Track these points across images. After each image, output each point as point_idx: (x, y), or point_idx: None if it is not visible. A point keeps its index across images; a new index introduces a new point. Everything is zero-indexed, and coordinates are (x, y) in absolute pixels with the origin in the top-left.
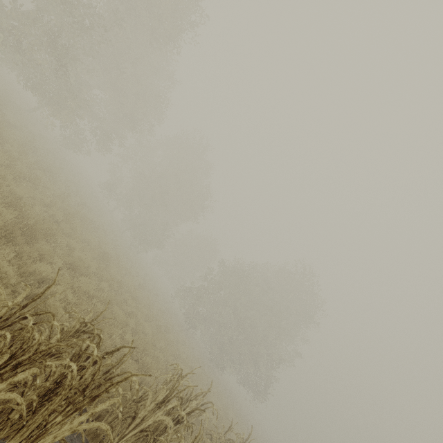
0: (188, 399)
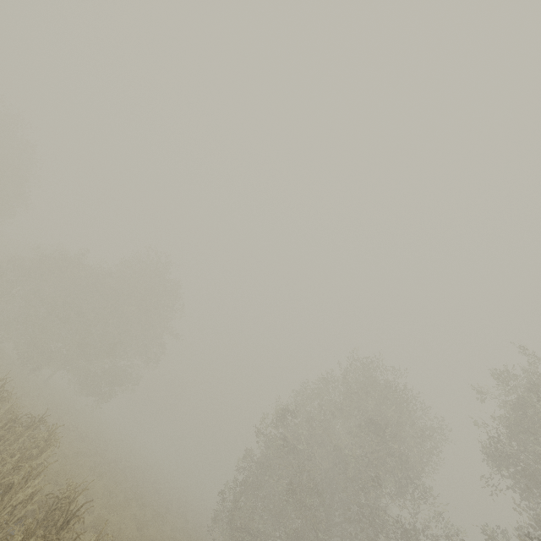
0: None
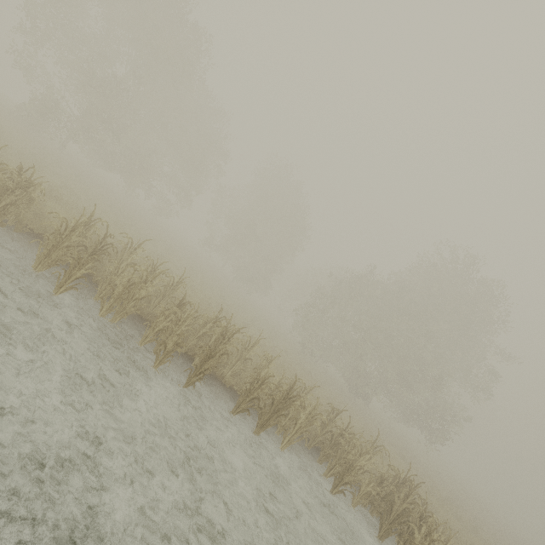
0: (152, 269)
